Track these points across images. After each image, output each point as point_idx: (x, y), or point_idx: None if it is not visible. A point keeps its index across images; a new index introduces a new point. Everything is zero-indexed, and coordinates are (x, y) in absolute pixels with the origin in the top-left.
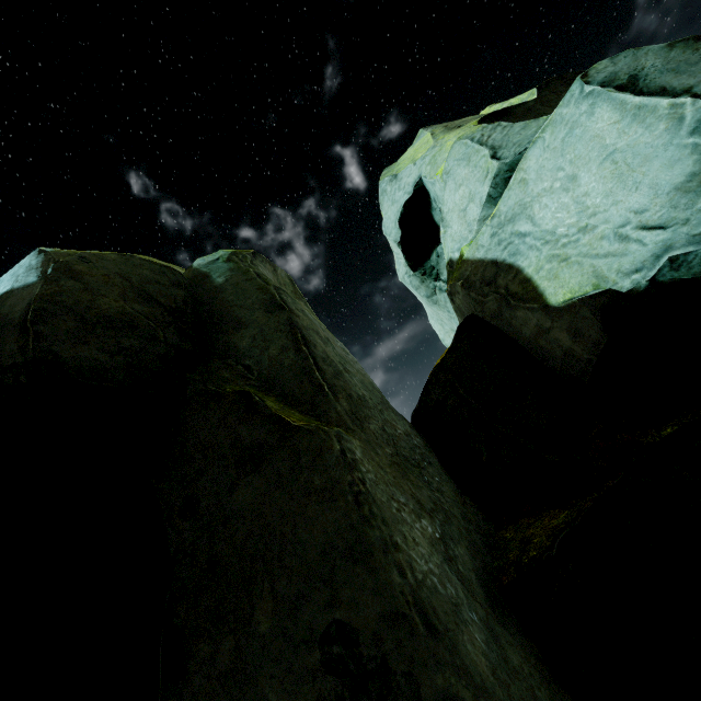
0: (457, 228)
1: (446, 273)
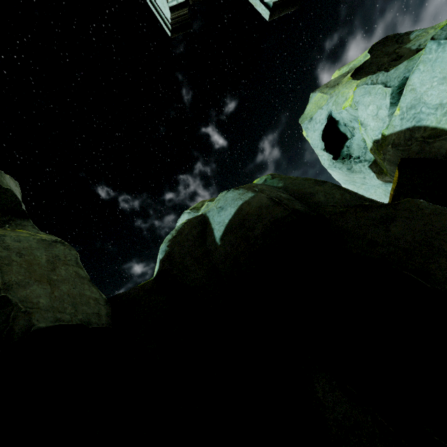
0: (374, 124)
1: (356, 153)
